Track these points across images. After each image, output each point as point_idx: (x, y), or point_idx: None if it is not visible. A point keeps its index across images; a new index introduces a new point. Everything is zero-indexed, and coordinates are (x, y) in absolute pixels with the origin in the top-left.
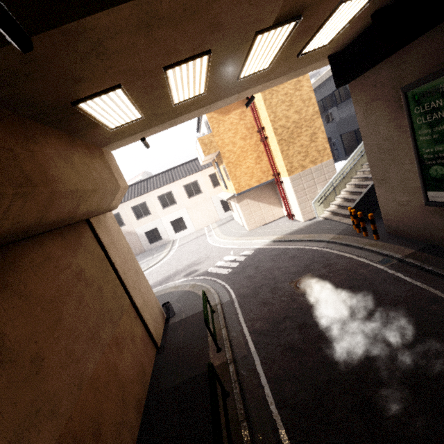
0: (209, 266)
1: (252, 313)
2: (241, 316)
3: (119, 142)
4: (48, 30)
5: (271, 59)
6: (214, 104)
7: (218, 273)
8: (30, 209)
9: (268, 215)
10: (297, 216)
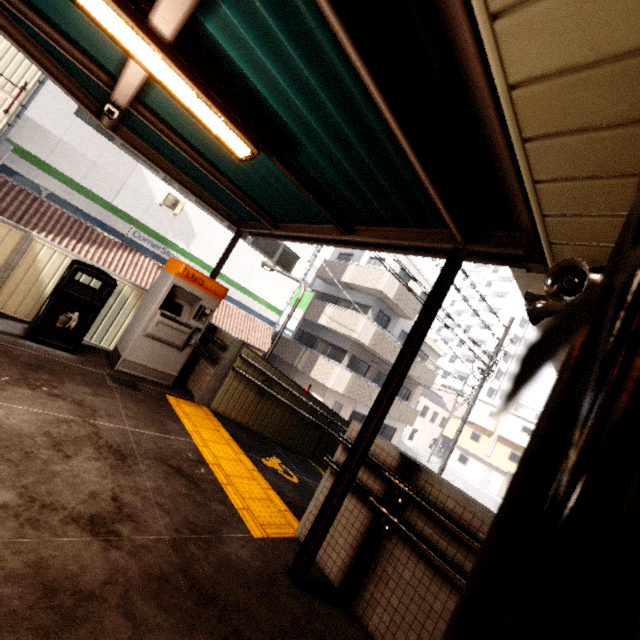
0: None
1: None
2: None
3: None
4: None
5: None
6: None
7: None
8: None
9: (502, 492)
10: None
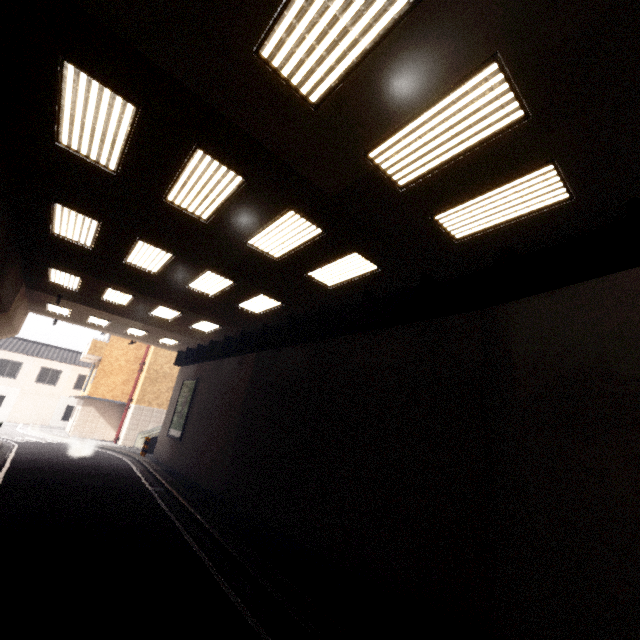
0: (5, 436)
1: (25, 451)
2: (15, 450)
3: (42, 314)
4: (66, 300)
5: (141, 336)
6: (110, 332)
7: (12, 440)
8: (1, 322)
9: (101, 432)
10: (121, 440)
